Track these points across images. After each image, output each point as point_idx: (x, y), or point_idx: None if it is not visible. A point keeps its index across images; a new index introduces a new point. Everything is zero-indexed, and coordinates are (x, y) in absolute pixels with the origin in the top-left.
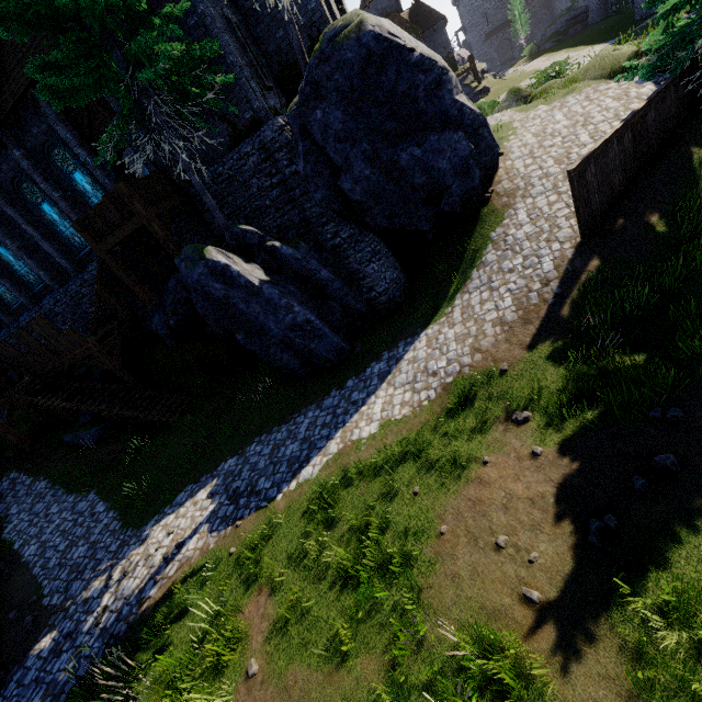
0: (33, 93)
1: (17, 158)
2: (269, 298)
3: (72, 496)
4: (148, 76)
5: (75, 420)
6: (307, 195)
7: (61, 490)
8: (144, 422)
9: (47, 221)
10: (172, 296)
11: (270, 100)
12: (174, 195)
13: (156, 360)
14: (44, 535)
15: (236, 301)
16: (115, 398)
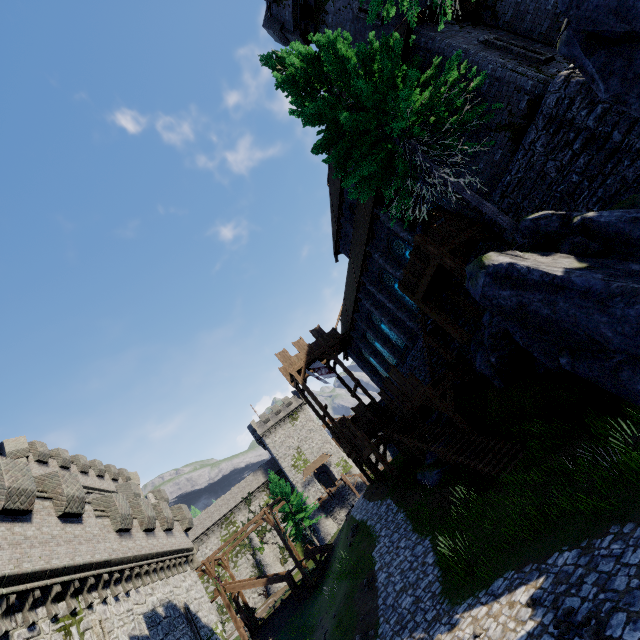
0: (376, 212)
1: (376, 259)
2: (584, 289)
3: (415, 535)
4: (399, 127)
5: (423, 460)
6: (635, 128)
7: (410, 526)
8: (477, 473)
9: (399, 296)
10: (488, 331)
11: (550, 70)
12: (468, 229)
13: (488, 404)
14: (391, 567)
15: (534, 306)
16: (451, 442)
